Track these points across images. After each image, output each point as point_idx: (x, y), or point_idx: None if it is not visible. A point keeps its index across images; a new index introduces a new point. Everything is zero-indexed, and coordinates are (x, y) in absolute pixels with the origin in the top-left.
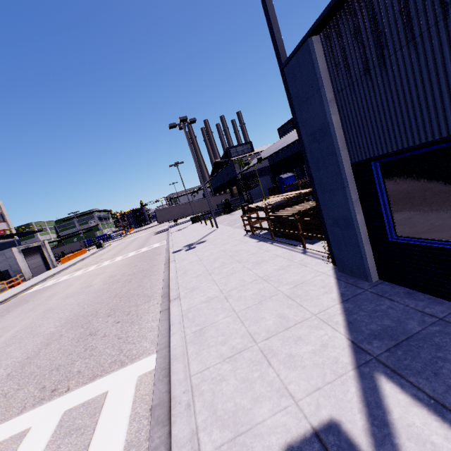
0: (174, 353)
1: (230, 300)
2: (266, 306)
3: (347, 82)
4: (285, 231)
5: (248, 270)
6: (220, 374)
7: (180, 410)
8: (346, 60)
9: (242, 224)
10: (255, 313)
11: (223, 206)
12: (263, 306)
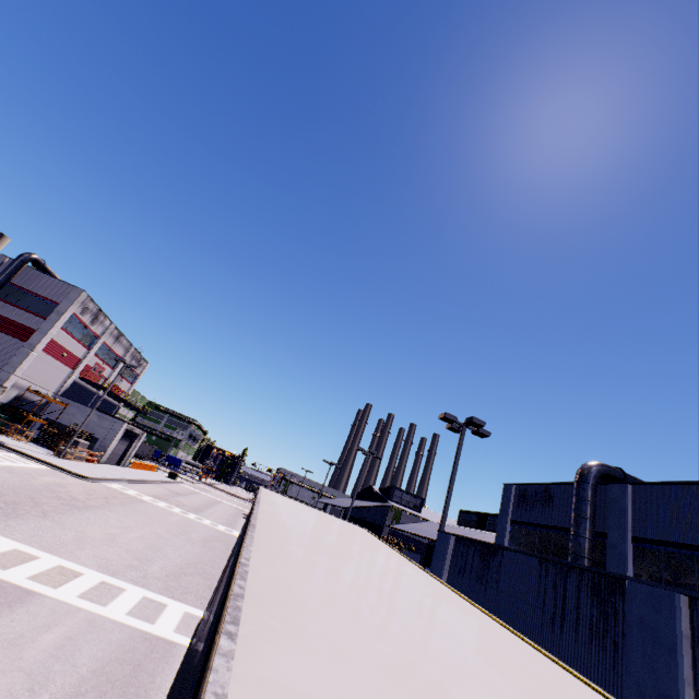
0: None
1: None
2: None
3: (454, 568)
4: None
5: None
6: None
7: None
8: (457, 559)
9: None
10: None
11: None
12: None
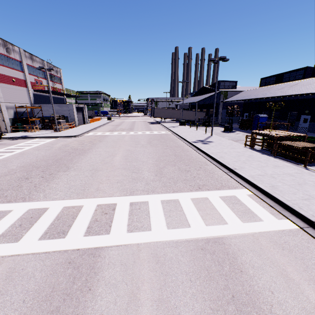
0: (268, 191)
1: (277, 179)
2: (305, 186)
3: None
4: (292, 154)
5: (273, 168)
6: (305, 203)
7: (297, 208)
8: None
9: (230, 138)
10: (301, 188)
11: (203, 120)
12: (304, 186)
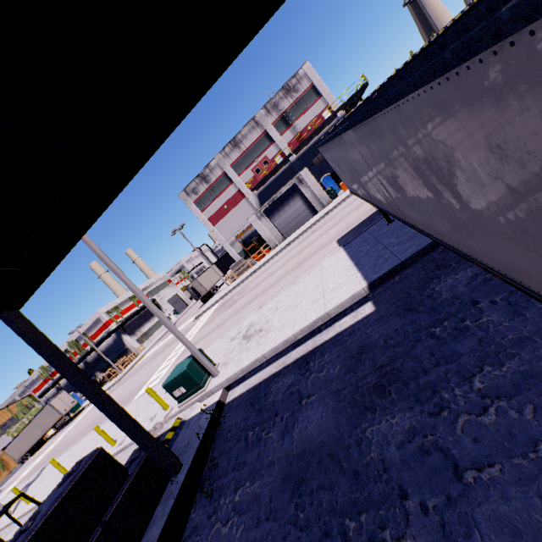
0: None
1: None
2: None
3: None
4: None
5: None
6: None
7: None
8: None
9: None
10: None
11: None
12: None
